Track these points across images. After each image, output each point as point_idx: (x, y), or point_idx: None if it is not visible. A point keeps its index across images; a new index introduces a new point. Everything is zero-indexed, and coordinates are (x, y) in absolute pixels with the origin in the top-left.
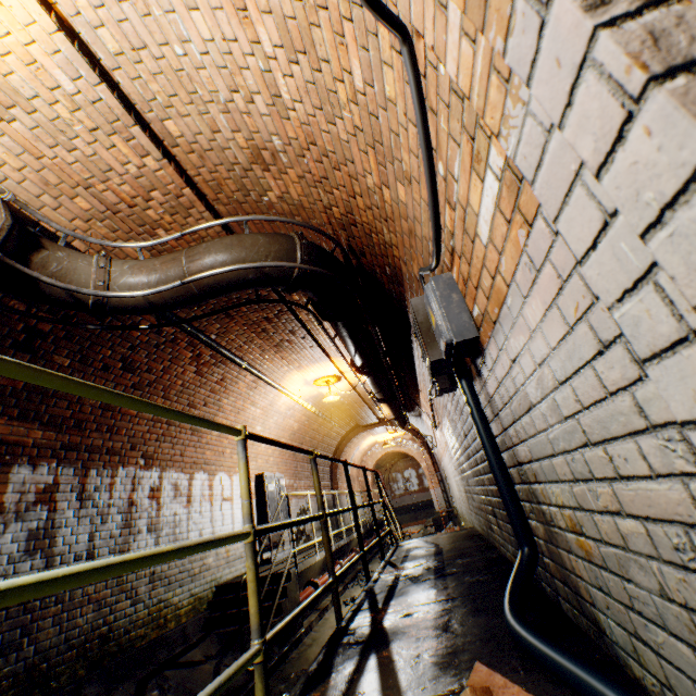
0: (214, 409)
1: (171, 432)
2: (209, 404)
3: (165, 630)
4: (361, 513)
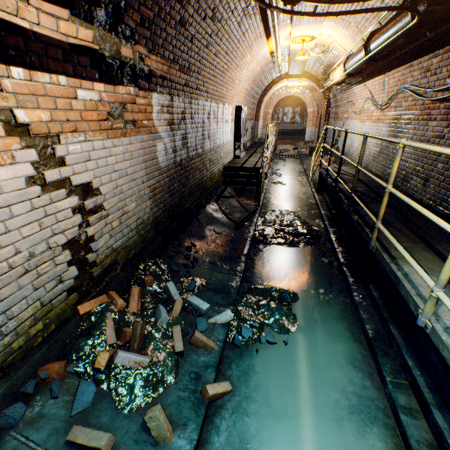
0: (233, 56)
1: (215, 74)
2: (233, 51)
3: (213, 183)
4: (261, 133)
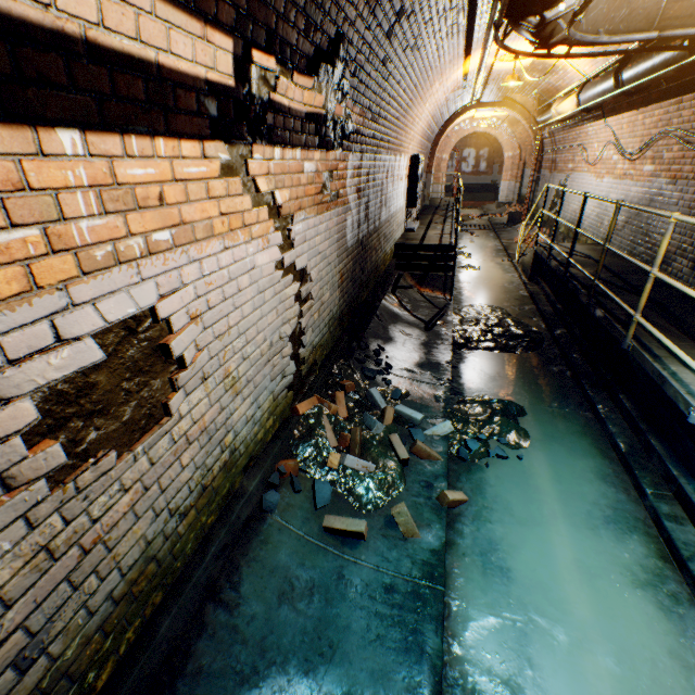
0: (421, 88)
1: (398, 116)
2: (422, 82)
3: (385, 267)
4: (431, 191)
